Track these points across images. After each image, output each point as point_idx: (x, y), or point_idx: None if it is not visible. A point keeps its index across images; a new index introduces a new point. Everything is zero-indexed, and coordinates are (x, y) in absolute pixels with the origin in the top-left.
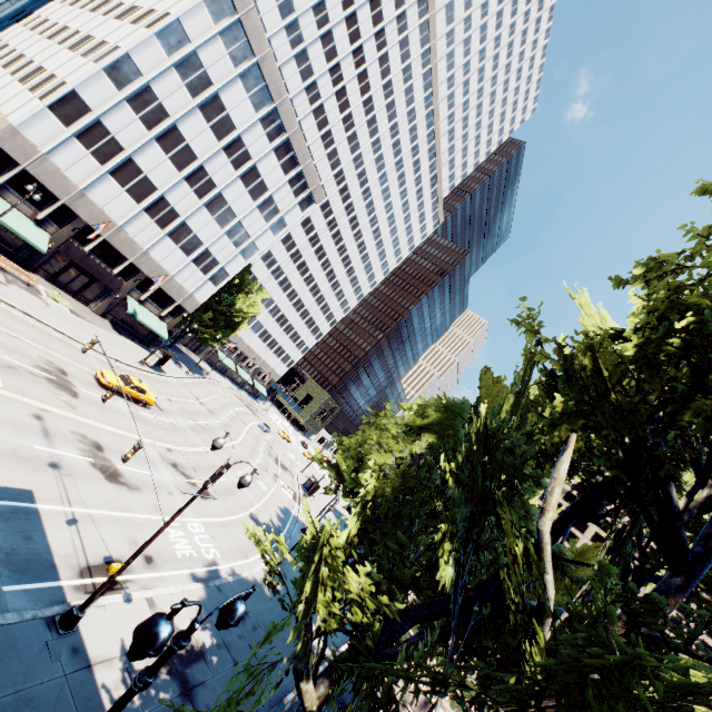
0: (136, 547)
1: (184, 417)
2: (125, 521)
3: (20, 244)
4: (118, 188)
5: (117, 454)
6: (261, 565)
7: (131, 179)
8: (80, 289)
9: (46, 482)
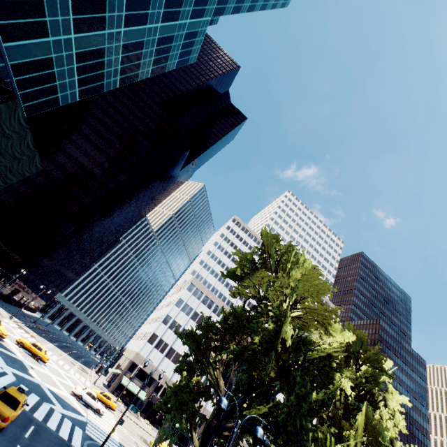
0: None
1: None
2: None
3: (136, 401)
4: (168, 361)
5: None
6: None
7: (172, 355)
8: (156, 420)
9: None
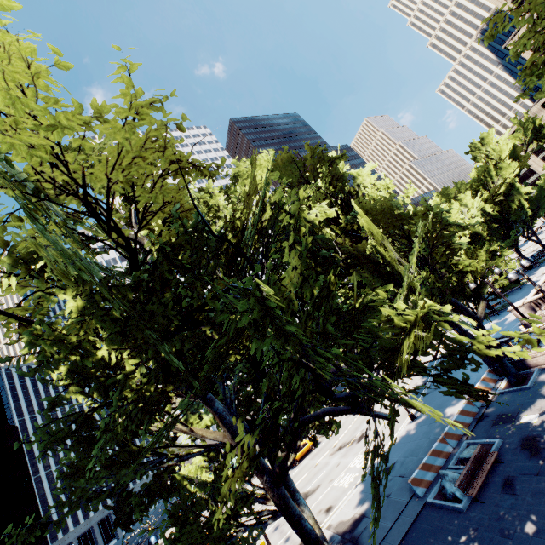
0: (321, 513)
1: (342, 418)
2: (313, 509)
3: None
4: None
5: (305, 486)
6: (406, 423)
7: None
8: None
9: (273, 539)
